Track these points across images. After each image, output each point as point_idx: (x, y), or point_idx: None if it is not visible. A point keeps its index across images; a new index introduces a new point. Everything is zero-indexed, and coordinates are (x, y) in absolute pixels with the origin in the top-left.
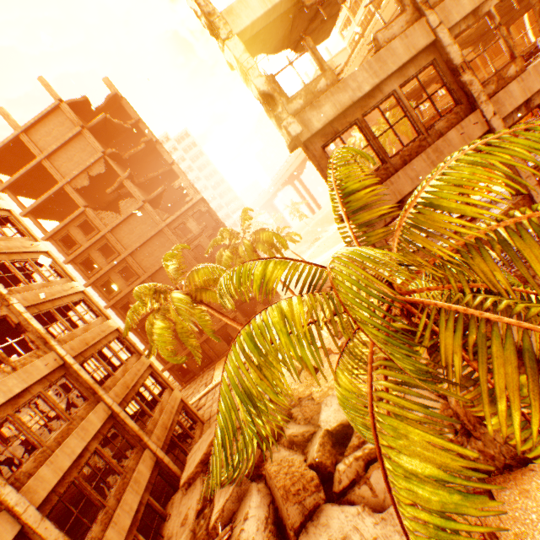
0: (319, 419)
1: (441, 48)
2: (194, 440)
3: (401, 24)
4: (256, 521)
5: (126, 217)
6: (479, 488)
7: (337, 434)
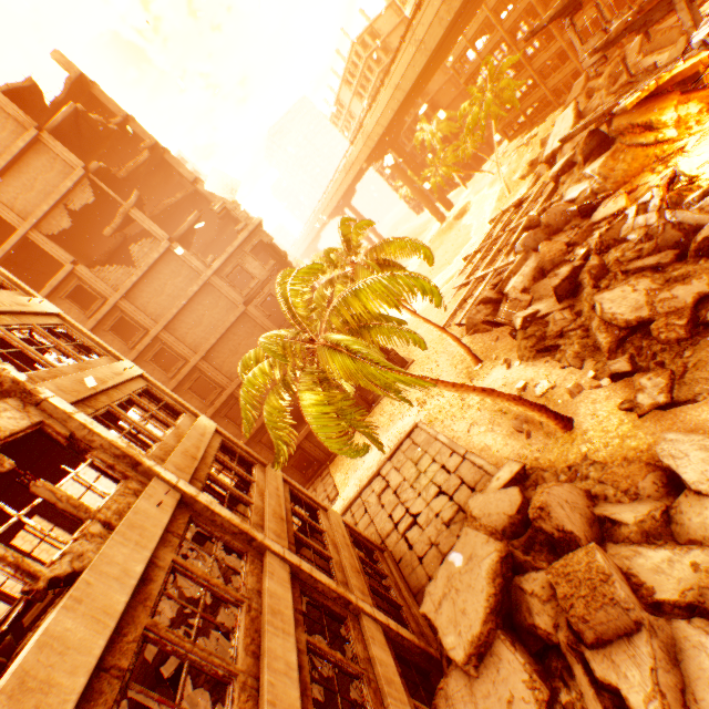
0: (686, 482)
1: None
2: (391, 581)
3: None
4: None
5: (147, 269)
6: None
7: None
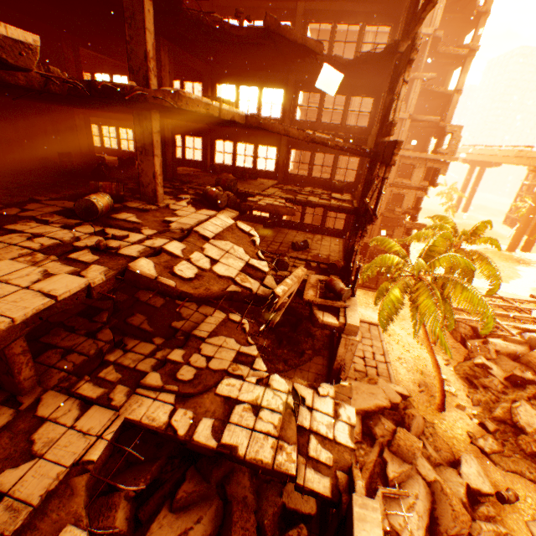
0: (460, 468)
1: None
2: None
3: None
4: (422, 505)
5: None
6: None
7: (468, 490)
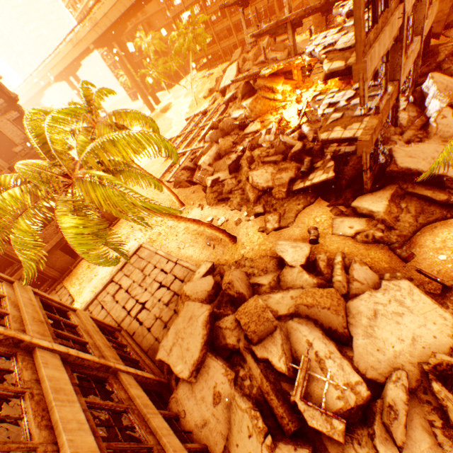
0: (287, 262)
1: None
2: (130, 348)
3: None
4: (319, 341)
5: None
6: (409, 252)
7: (305, 266)
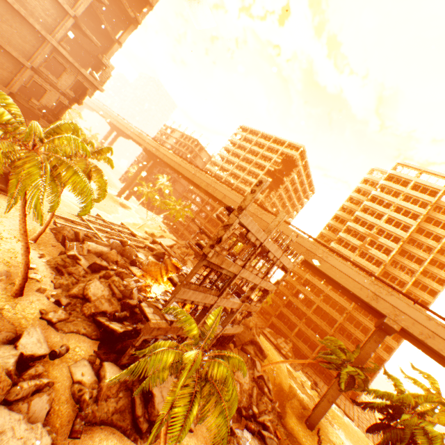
0: (20, 341)
1: (235, 277)
2: None
3: (241, 263)
4: None
5: None
6: (82, 428)
7: (22, 359)
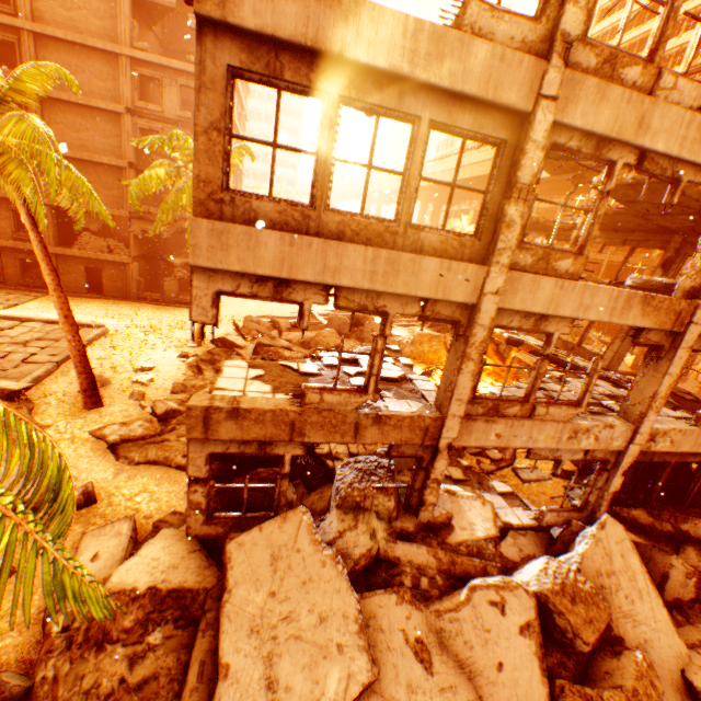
0: None
1: (525, 135)
2: None
3: (517, 32)
4: None
5: None
6: None
7: None
